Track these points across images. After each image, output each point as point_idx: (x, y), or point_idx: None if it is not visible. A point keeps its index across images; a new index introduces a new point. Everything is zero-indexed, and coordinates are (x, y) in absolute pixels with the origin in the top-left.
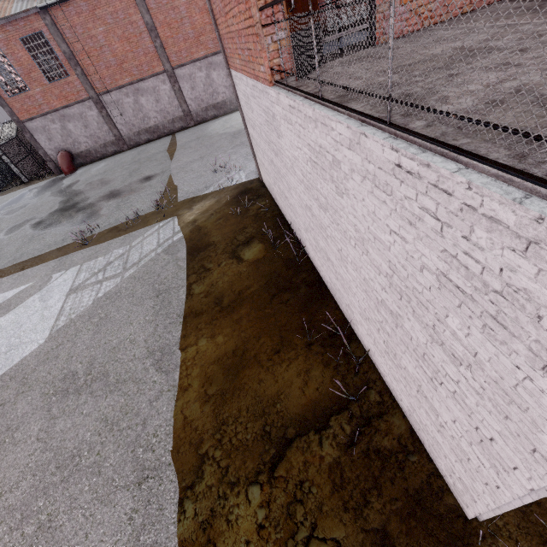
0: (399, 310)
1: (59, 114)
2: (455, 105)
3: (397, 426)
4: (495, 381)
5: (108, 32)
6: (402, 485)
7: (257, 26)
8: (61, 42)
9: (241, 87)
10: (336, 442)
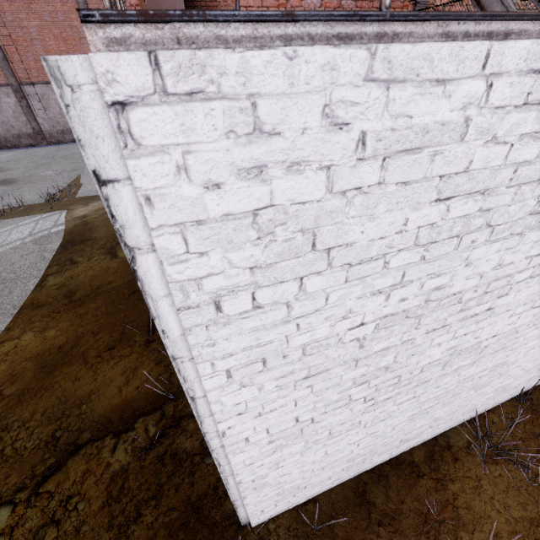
0: None
1: None
2: None
3: None
4: None
5: (44, 27)
6: (186, 492)
7: None
8: None
9: None
10: (133, 446)
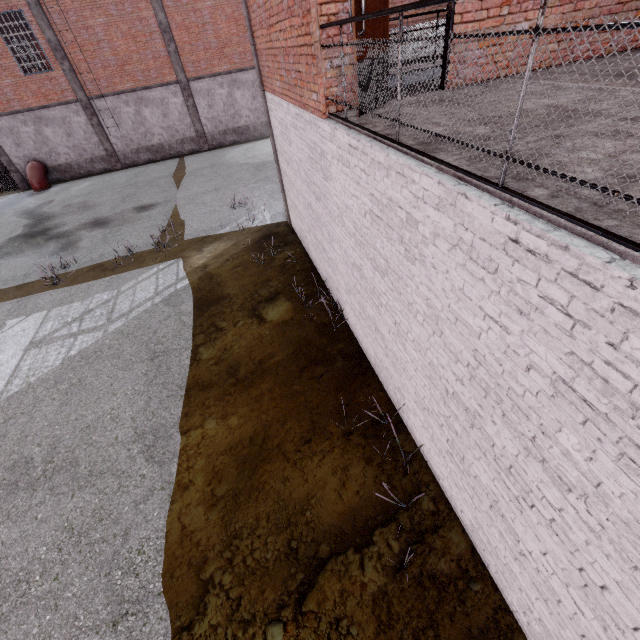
0: (480, 409)
1: (34, 115)
2: (577, 174)
3: (456, 543)
4: (625, 522)
5: (110, 25)
6: (463, 623)
7: (316, 46)
8: (46, 27)
9: (278, 114)
10: (381, 564)
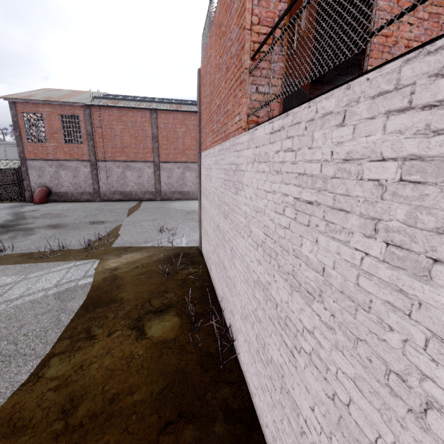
0: None
1: (59, 163)
2: None
3: None
4: None
5: (125, 129)
6: None
7: (245, 72)
8: (88, 124)
9: (206, 163)
10: None
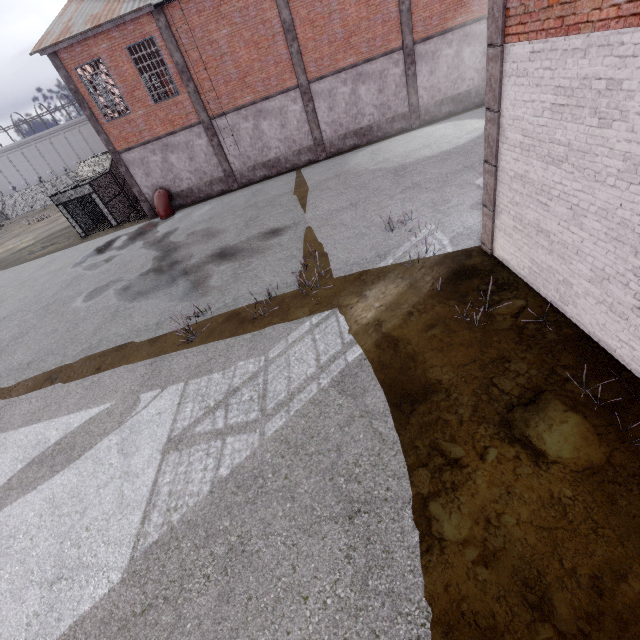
0: None
1: (161, 144)
2: None
3: None
4: None
5: (234, 35)
6: None
7: None
8: (174, 50)
9: (561, 72)
10: None
